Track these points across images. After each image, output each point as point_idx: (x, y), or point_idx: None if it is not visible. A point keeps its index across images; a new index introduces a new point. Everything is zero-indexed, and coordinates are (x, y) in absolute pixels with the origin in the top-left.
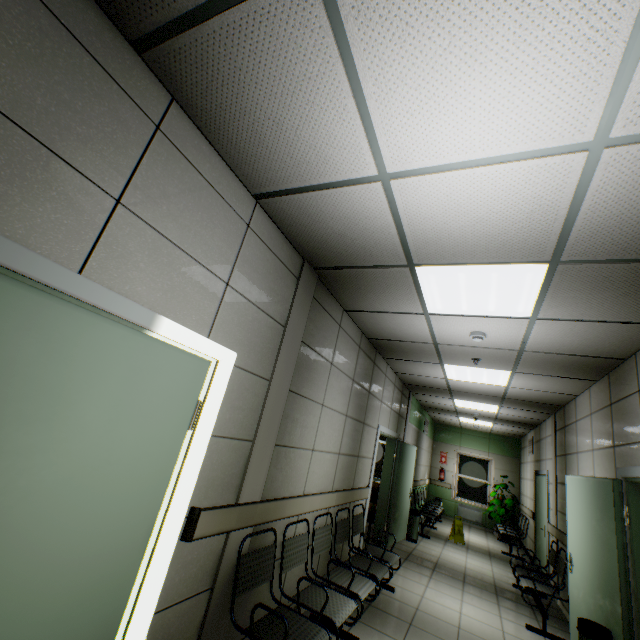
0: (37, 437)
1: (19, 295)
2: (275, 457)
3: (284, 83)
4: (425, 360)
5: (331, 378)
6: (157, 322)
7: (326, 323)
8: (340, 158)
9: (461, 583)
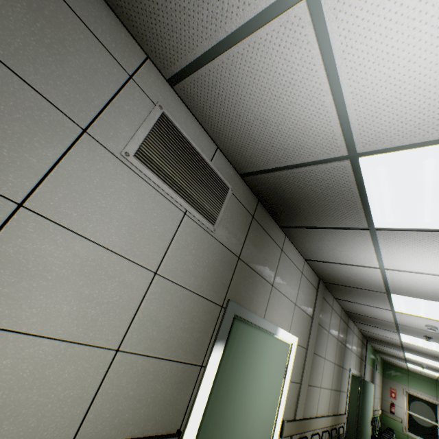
0: (253, 385)
1: (254, 332)
2: (306, 392)
3: (342, 243)
4: (385, 328)
5: (328, 341)
6: (278, 331)
7: (326, 308)
8: (359, 260)
9: None
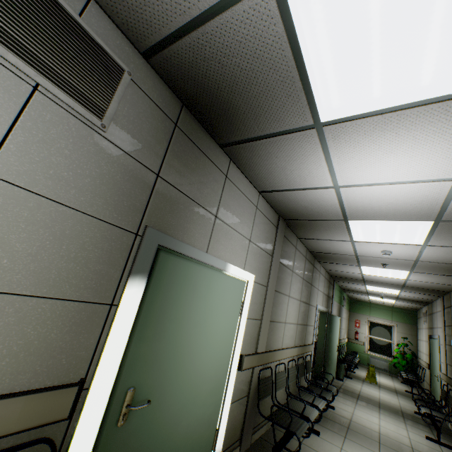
0: (198, 324)
1: (193, 267)
2: (269, 328)
3: (291, 157)
4: (348, 263)
5: (292, 280)
6: (228, 267)
7: (289, 248)
8: (313, 180)
9: (377, 408)
